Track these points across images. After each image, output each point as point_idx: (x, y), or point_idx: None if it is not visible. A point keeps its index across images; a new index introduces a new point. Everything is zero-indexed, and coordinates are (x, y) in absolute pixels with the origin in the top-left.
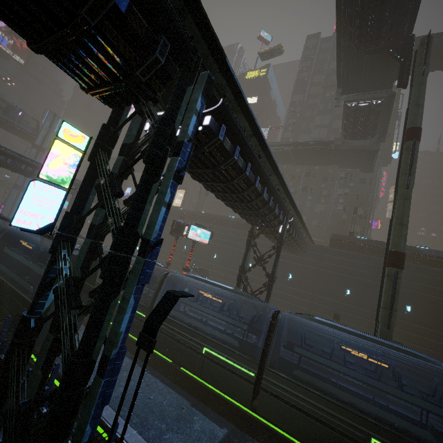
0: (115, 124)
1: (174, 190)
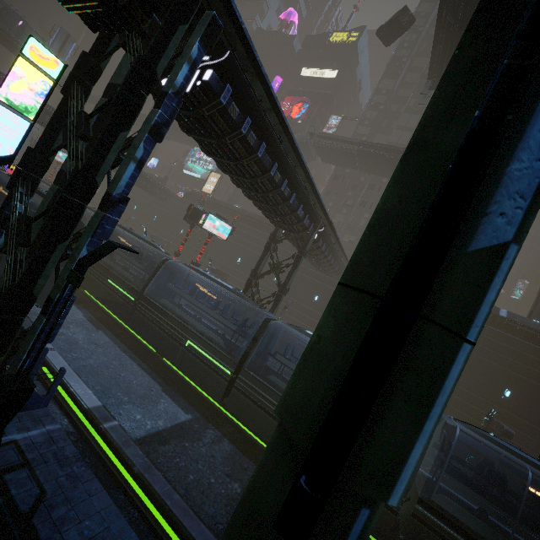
0: (99, 56)
1: (150, 147)
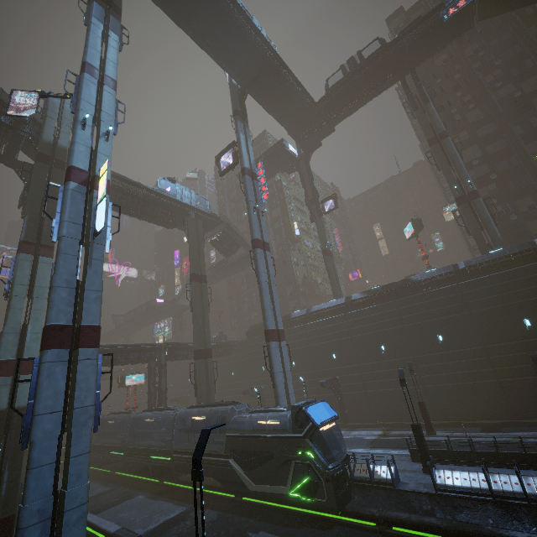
0: None
1: None
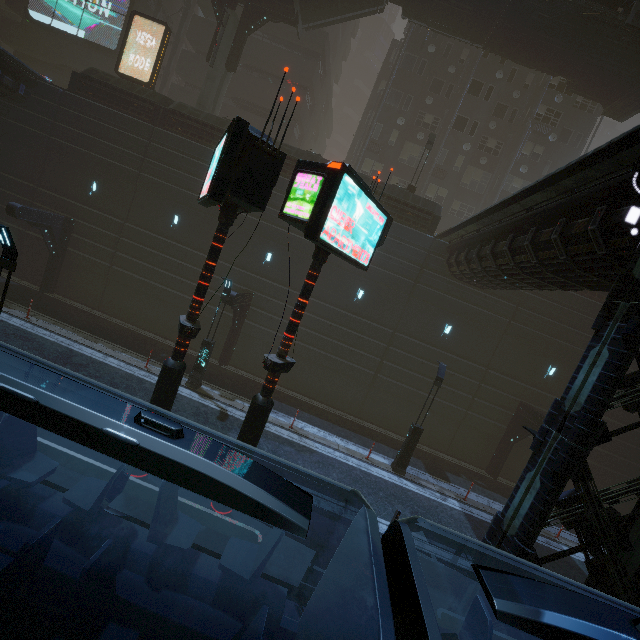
0: None
1: None
